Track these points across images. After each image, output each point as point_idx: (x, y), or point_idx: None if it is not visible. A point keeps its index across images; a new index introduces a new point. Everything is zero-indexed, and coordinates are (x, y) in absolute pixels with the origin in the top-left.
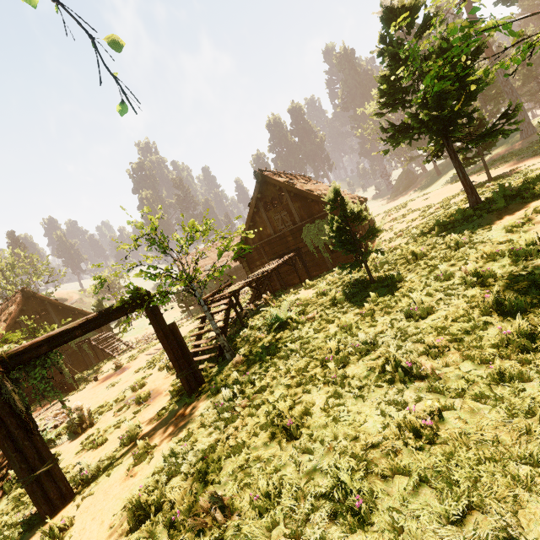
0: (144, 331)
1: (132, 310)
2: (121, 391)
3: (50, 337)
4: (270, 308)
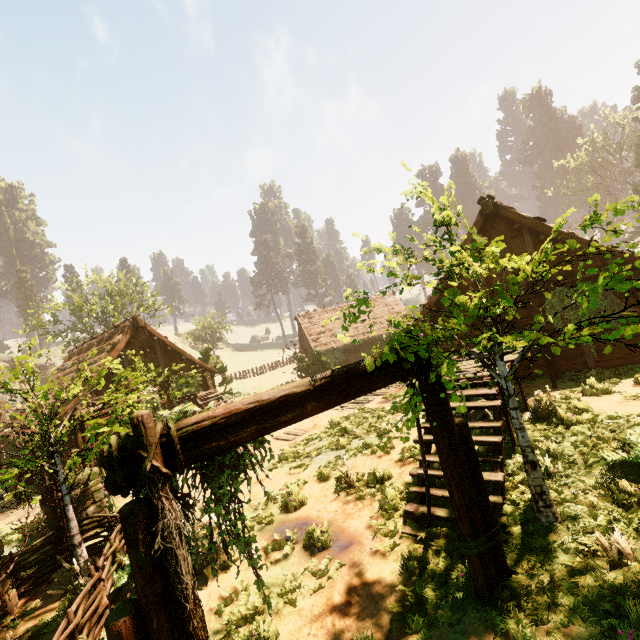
0: (244, 396)
1: (399, 377)
2: (260, 501)
3: (262, 404)
4: (556, 419)
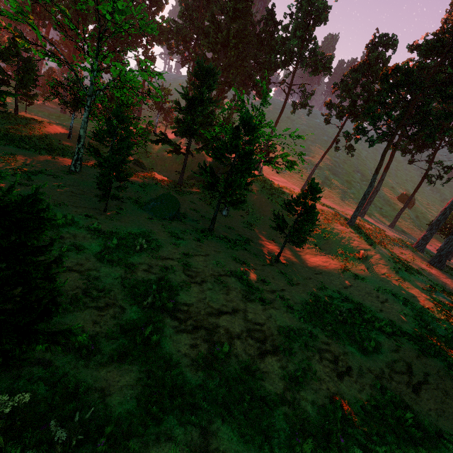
0: None
1: None
2: None
3: None
4: None
